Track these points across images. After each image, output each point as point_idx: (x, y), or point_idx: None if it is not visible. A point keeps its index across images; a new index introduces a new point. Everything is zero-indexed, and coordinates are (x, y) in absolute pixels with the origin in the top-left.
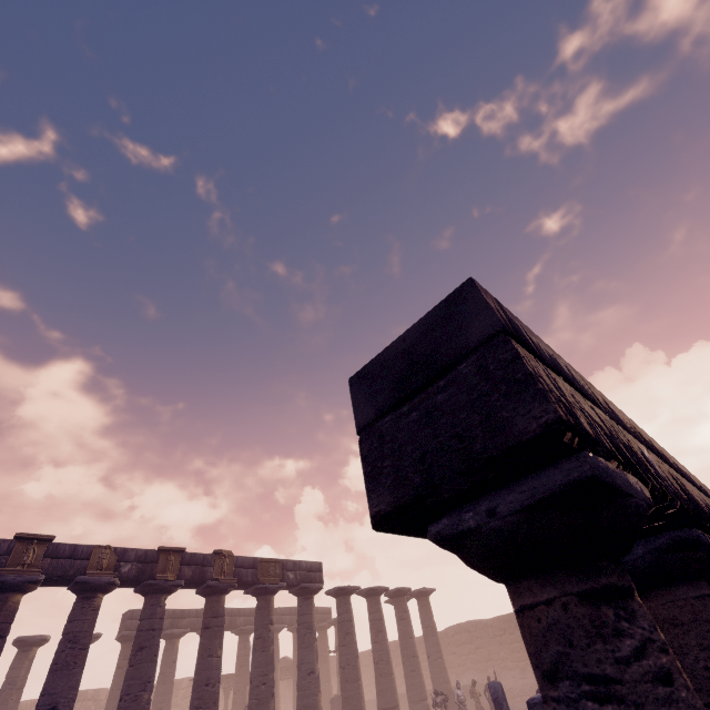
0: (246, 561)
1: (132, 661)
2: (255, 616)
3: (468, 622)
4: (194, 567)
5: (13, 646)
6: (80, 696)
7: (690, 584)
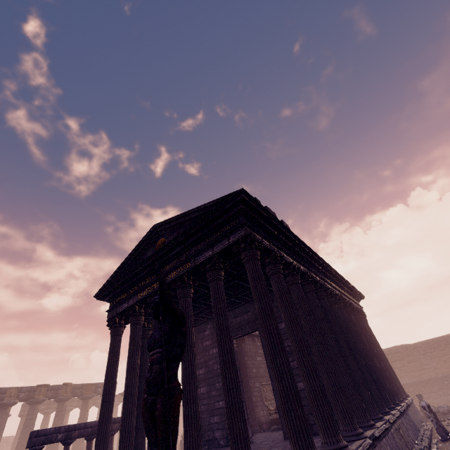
0: (79, 386)
1: (22, 432)
2: (81, 408)
3: None
4: (53, 391)
5: None
6: None
7: (66, 445)
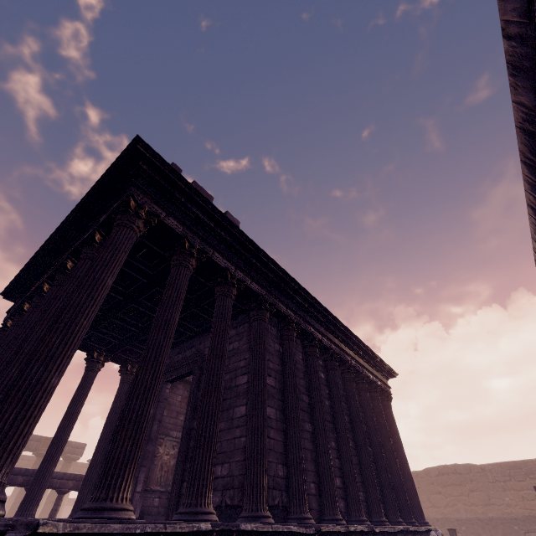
0: (36, 437)
1: None
2: (32, 467)
3: None
4: None
5: None
6: None
7: None
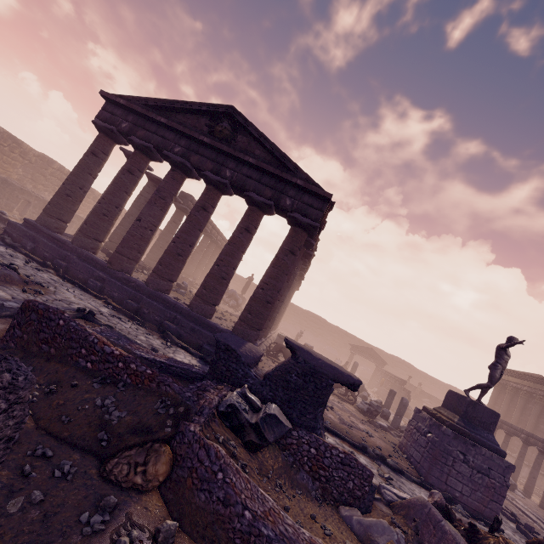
0: None
1: None
2: None
3: None
4: None
5: (149, 177)
6: (60, 168)
7: None
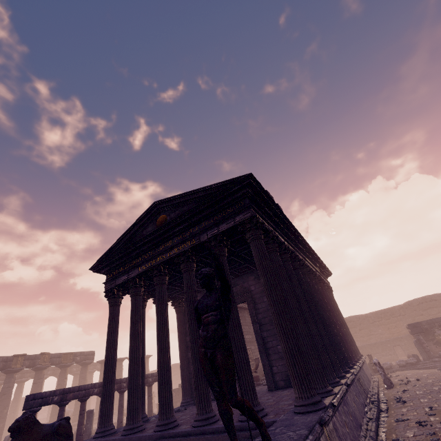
0: (56, 355)
1: None
2: (59, 376)
3: (173, 365)
4: (30, 360)
5: None
6: None
7: (62, 407)
